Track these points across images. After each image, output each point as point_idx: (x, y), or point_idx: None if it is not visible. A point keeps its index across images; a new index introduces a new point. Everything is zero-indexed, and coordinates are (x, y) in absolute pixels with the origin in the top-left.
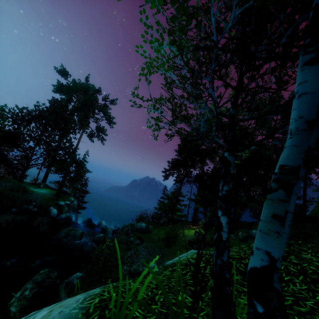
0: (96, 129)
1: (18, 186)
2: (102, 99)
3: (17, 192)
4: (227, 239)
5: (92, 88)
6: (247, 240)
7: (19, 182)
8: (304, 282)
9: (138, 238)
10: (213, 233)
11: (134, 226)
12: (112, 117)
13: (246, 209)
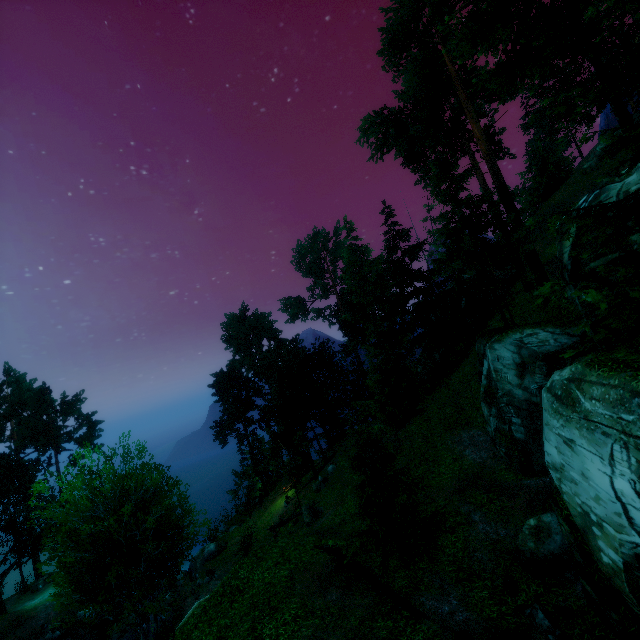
0: (78, 444)
1: (8, 624)
2: (60, 405)
3: (12, 632)
4: (157, 632)
5: (31, 397)
6: (321, 488)
7: (4, 616)
8: (228, 598)
9: (206, 573)
10: (301, 490)
11: (202, 556)
12: (92, 414)
13: (309, 453)
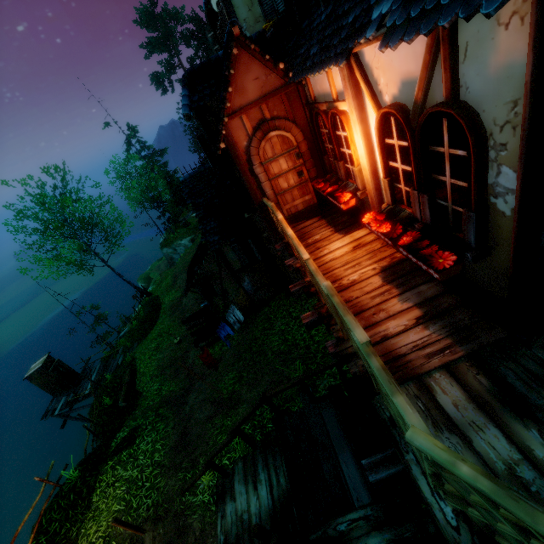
0: None
1: None
2: None
3: None
4: None
5: None
6: None
7: None
8: None
9: None
10: None
11: None
12: None
13: None
